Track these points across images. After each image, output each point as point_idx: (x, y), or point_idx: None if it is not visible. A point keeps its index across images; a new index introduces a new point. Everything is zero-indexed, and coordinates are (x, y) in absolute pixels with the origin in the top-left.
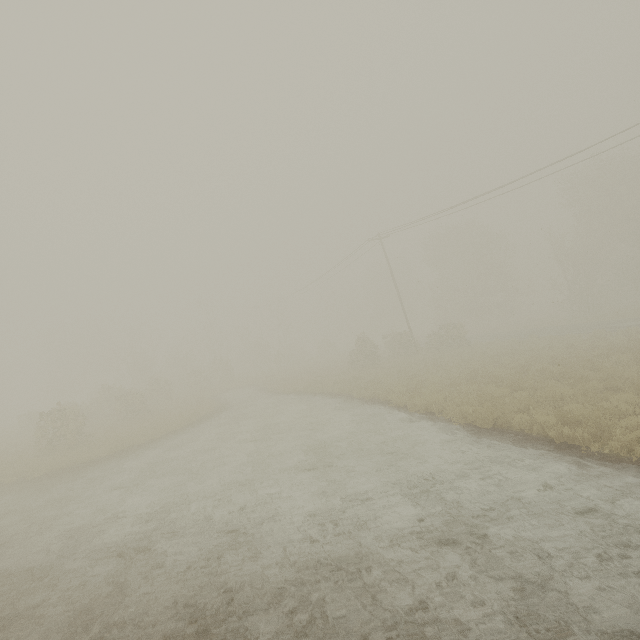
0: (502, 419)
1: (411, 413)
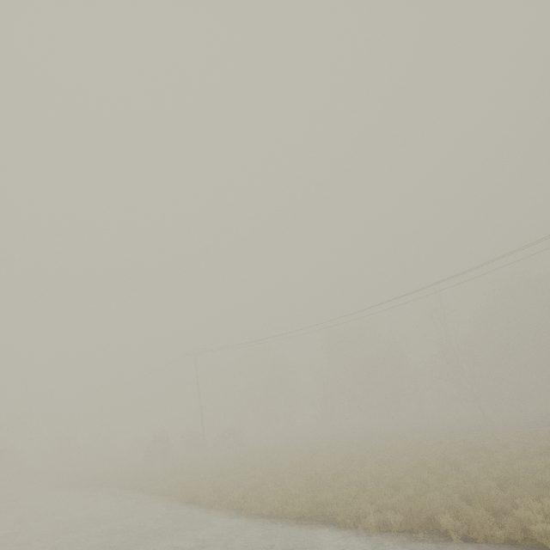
0: (194, 494)
1: (153, 496)
